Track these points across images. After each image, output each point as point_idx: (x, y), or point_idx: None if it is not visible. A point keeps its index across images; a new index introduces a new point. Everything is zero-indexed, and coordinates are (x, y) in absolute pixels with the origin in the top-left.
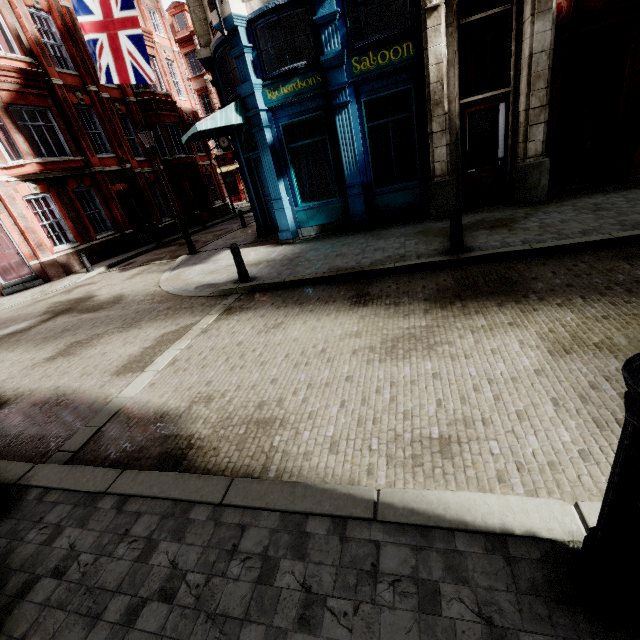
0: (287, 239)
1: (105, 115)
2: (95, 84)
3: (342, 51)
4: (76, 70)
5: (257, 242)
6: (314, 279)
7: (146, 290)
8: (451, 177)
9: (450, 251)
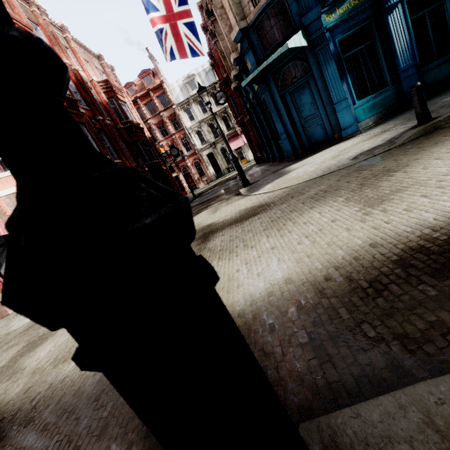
0: (353, 133)
1: (110, 134)
2: (100, 115)
3: None
4: (88, 107)
5: (307, 155)
6: None
7: (273, 194)
8: None
9: None
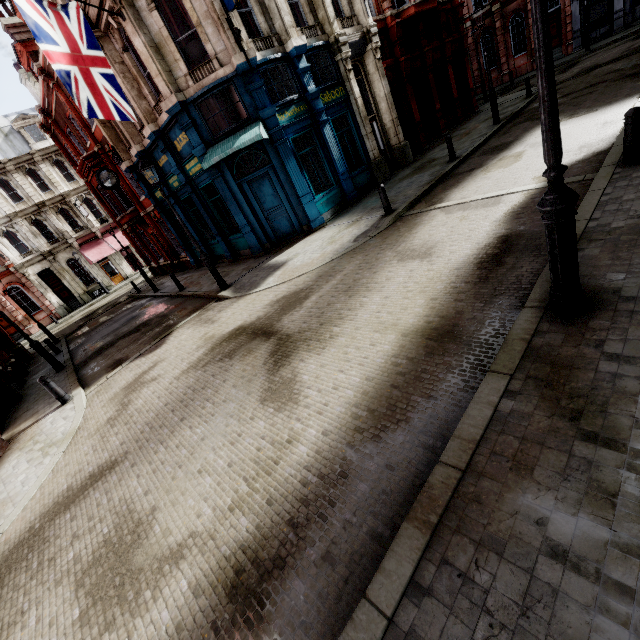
0: (320, 225)
1: None
2: None
3: (319, 88)
4: None
5: (282, 248)
6: (430, 187)
7: (297, 282)
8: (383, 157)
9: (452, 160)
